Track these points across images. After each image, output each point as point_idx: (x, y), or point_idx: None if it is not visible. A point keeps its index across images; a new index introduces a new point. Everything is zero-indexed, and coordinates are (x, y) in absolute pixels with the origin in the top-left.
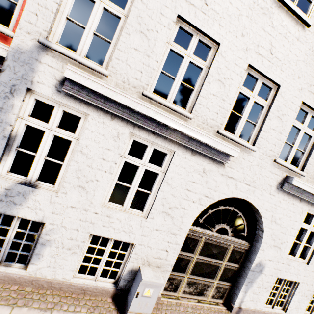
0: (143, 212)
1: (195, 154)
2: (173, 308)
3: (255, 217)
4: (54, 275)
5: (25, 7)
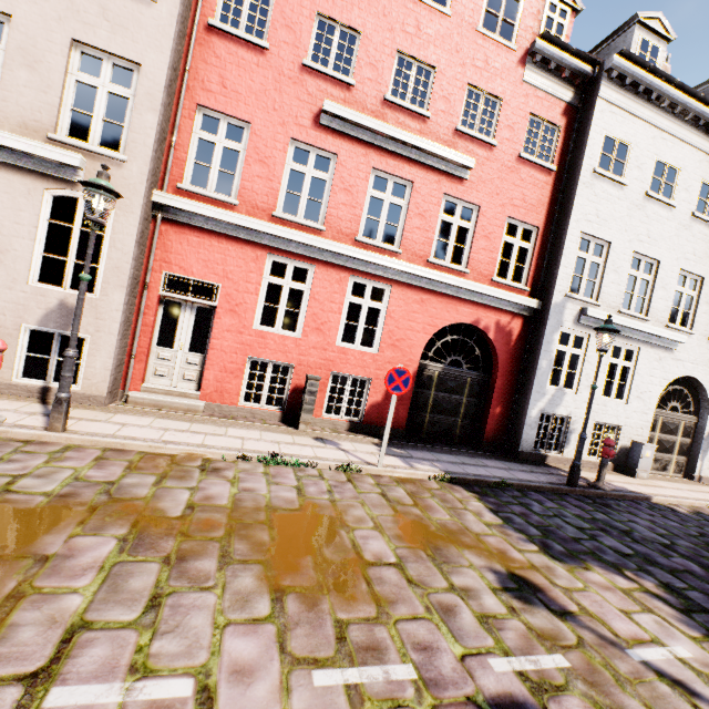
0: (622, 399)
1: (653, 347)
2: (652, 477)
3: (698, 392)
4: None
5: (557, 277)
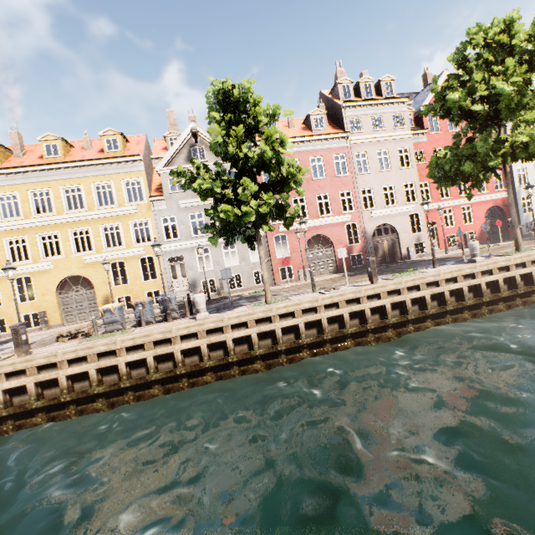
0: None
1: None
2: None
3: None
4: None
5: (514, 183)
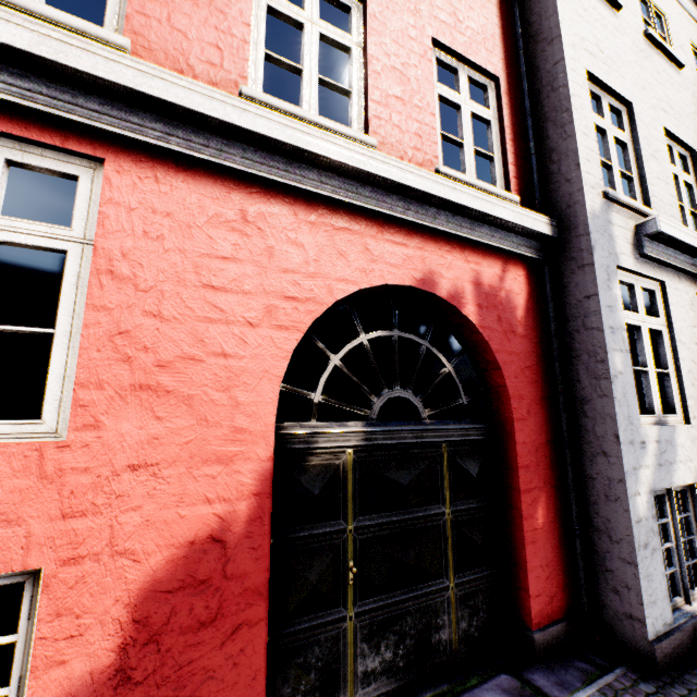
0: None
1: None
2: None
3: None
4: None
5: (578, 154)
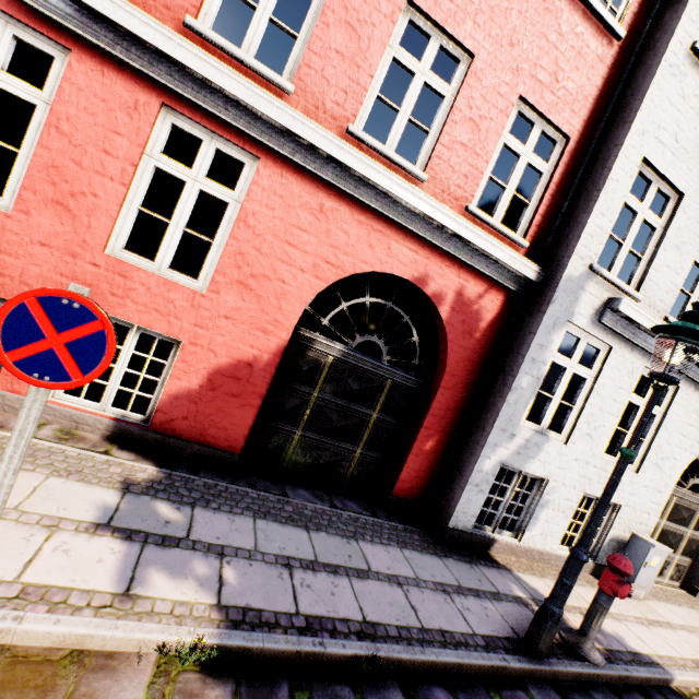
0: (631, 464)
1: (697, 389)
2: None
3: None
4: (543, 545)
5: (584, 229)
